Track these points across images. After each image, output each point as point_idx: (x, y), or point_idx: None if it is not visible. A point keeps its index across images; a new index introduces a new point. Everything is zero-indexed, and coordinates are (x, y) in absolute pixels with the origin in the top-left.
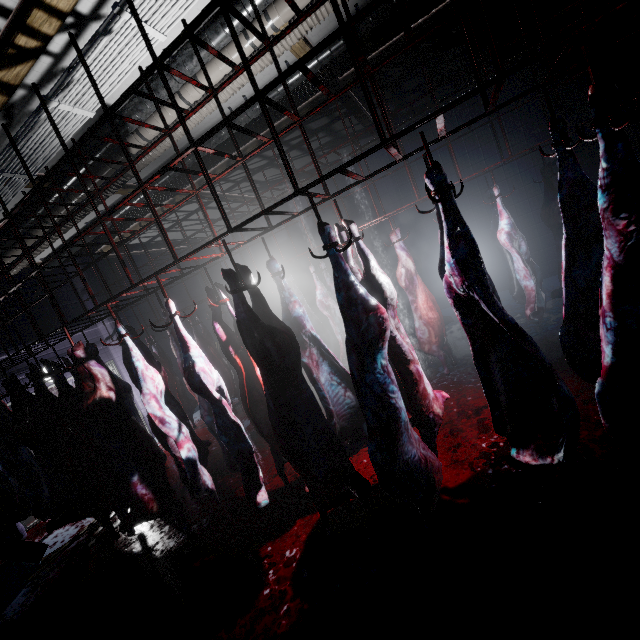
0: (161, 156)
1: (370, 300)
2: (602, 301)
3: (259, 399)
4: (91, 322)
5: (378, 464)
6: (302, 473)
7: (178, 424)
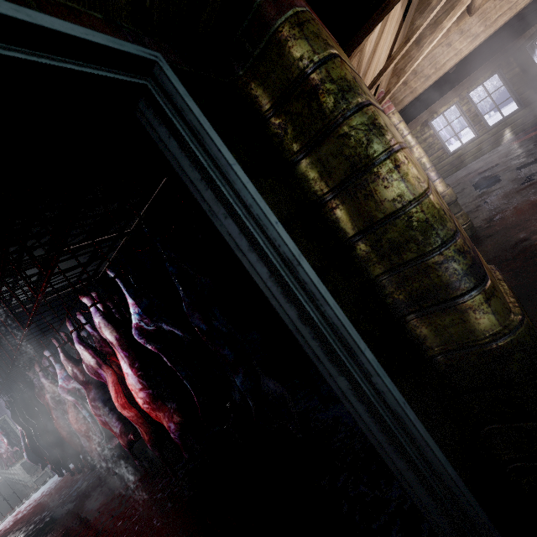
0: None
1: None
2: None
3: None
4: None
5: None
6: None
7: None
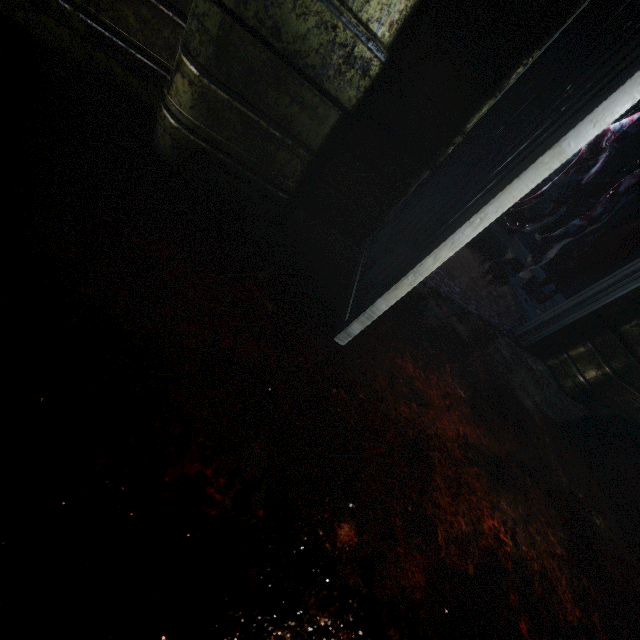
0: None
1: None
2: None
3: None
4: None
5: None
6: None
7: None
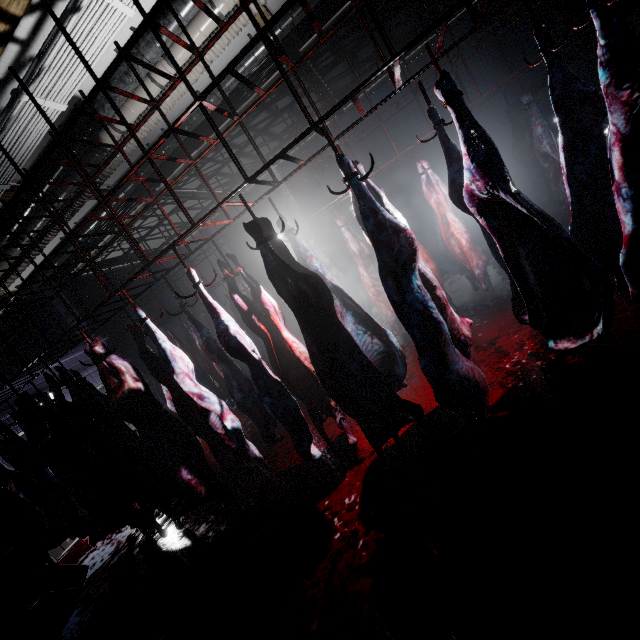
0: (133, 153)
1: (397, 223)
2: (614, 176)
3: (288, 364)
4: (97, 325)
5: (432, 376)
6: (353, 411)
7: (216, 398)
